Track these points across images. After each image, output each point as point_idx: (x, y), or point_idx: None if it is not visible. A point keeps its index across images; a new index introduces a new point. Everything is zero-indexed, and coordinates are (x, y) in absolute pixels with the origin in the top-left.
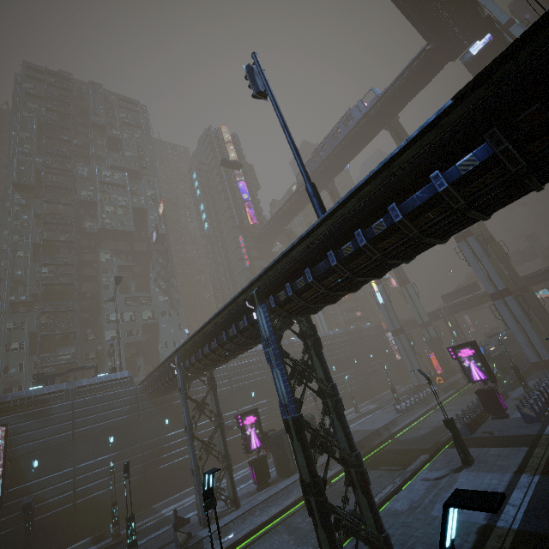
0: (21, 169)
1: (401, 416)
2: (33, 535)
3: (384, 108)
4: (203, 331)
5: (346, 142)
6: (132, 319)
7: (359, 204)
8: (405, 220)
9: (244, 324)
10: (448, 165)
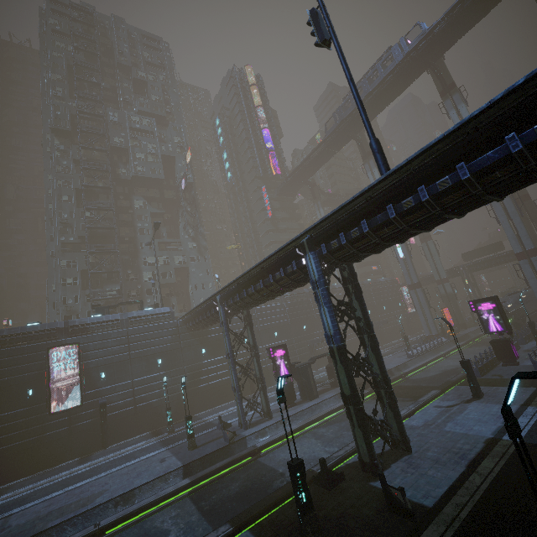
0: (57, 114)
1: (412, 360)
2: (107, 426)
3: (430, 47)
4: (248, 274)
5: (383, 87)
6: (165, 263)
7: (426, 162)
8: (472, 178)
9: (292, 268)
10: (524, 127)
